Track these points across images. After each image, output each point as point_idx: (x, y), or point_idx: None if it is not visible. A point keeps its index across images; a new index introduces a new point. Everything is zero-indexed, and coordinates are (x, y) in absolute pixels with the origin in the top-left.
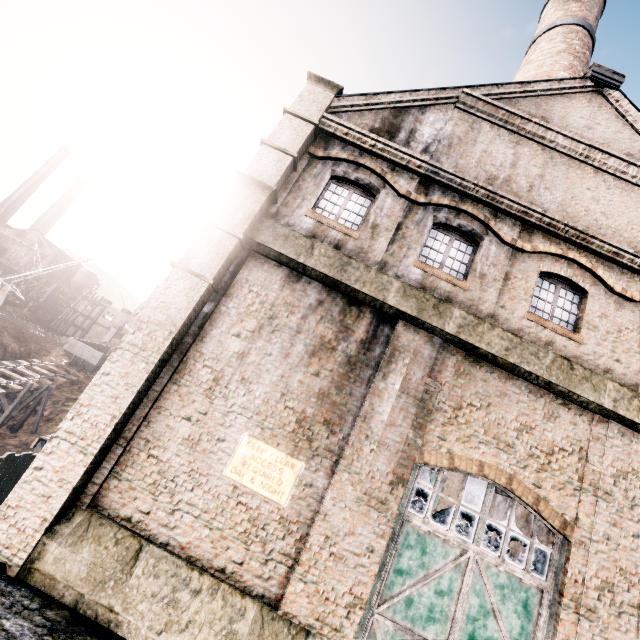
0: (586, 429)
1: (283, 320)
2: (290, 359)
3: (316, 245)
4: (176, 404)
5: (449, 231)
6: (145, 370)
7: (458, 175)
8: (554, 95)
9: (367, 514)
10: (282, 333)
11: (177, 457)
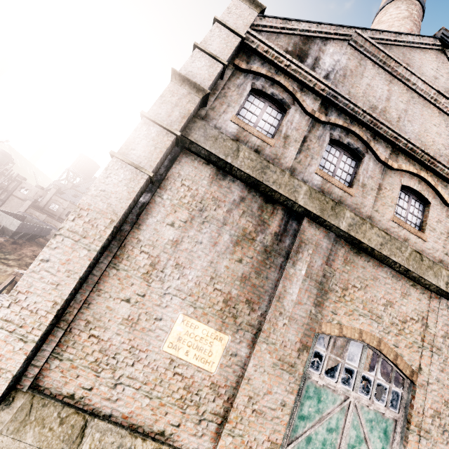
0: (426, 303)
1: (211, 213)
2: (218, 247)
3: (241, 148)
4: (115, 287)
5: (339, 147)
6: (87, 257)
7: (352, 101)
8: (415, 48)
9: (281, 376)
10: (211, 224)
11: (117, 336)
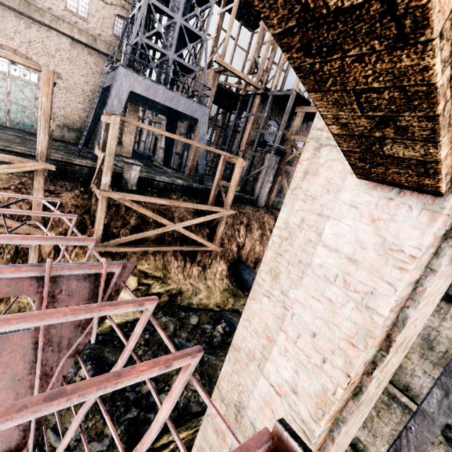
0: (44, 33)
1: None
2: None
3: None
4: None
5: None
6: None
7: None
8: None
9: None
10: None
11: None
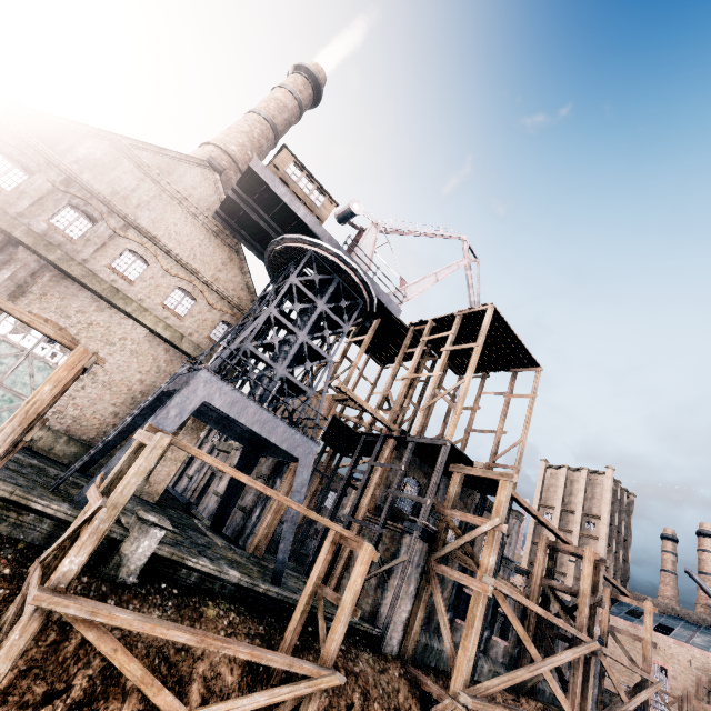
0: (117, 319)
1: None
2: None
3: None
4: None
5: (80, 212)
6: None
7: (89, 184)
8: (182, 162)
9: None
10: None
11: None
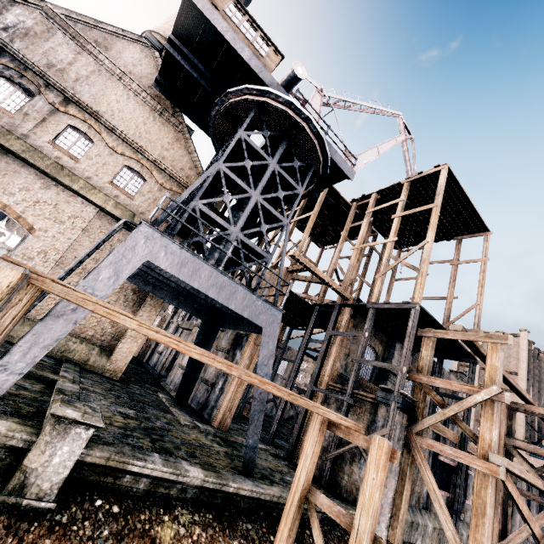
0: (64, 197)
1: None
2: None
3: None
4: None
5: (15, 85)
6: None
7: (20, 53)
8: (120, 37)
9: None
10: None
11: None
